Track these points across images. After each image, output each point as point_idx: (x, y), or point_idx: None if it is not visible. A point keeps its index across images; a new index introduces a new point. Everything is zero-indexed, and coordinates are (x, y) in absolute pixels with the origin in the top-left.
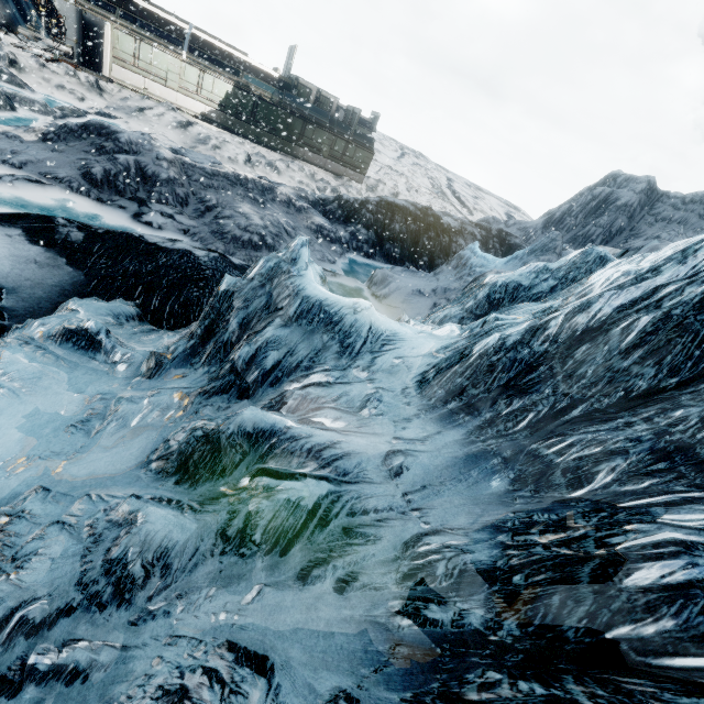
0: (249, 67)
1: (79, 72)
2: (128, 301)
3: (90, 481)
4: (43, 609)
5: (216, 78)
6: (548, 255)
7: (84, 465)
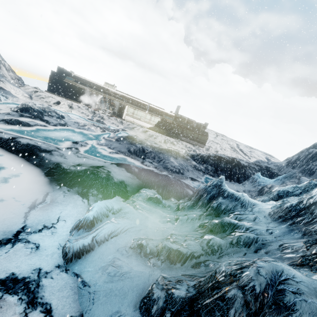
0: (165, 113)
1: (117, 118)
2: (154, 190)
3: (183, 233)
4: (196, 254)
5: (155, 117)
6: (293, 179)
7: (179, 230)
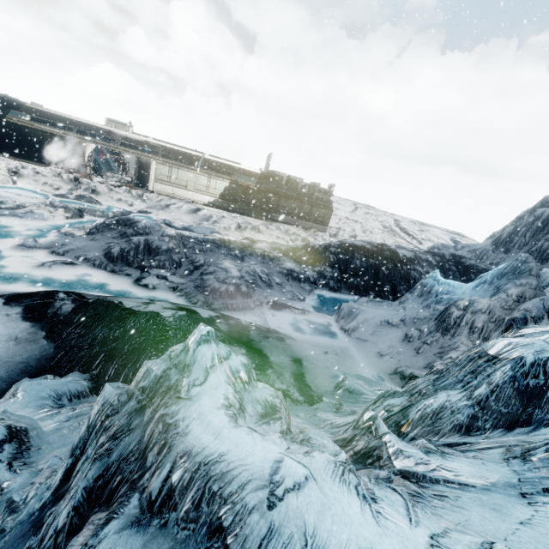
0: (240, 170)
1: (133, 190)
2: (82, 374)
3: None
4: None
5: (218, 180)
6: (524, 278)
7: None
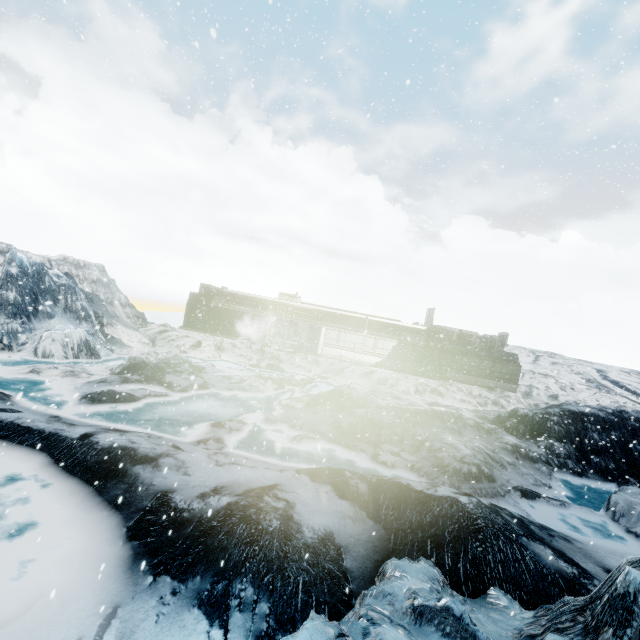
0: (405, 328)
1: (308, 355)
2: (427, 560)
3: None
4: None
5: (385, 340)
6: None
7: None
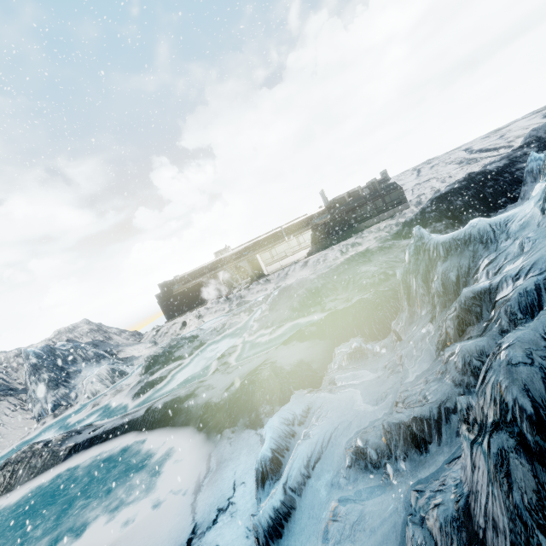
0: (311, 217)
1: (259, 281)
2: (355, 337)
3: (419, 378)
4: (450, 403)
5: (303, 235)
6: None
7: (410, 377)
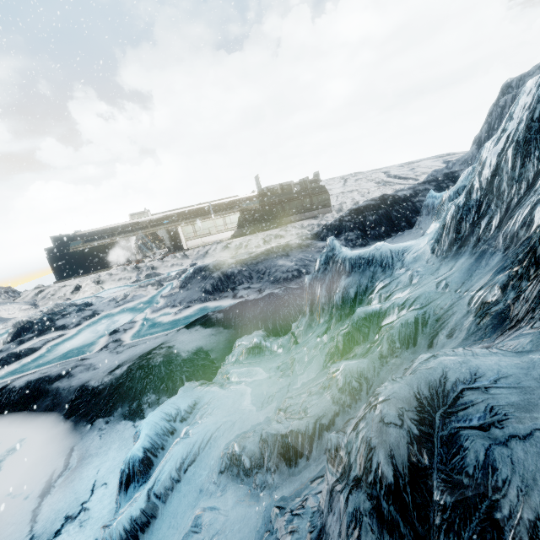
0: (242, 200)
1: (176, 254)
2: (258, 331)
3: (305, 386)
4: (326, 419)
5: (230, 216)
6: None
7: (297, 384)
